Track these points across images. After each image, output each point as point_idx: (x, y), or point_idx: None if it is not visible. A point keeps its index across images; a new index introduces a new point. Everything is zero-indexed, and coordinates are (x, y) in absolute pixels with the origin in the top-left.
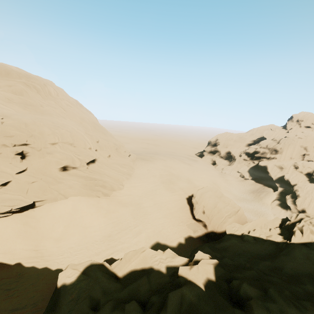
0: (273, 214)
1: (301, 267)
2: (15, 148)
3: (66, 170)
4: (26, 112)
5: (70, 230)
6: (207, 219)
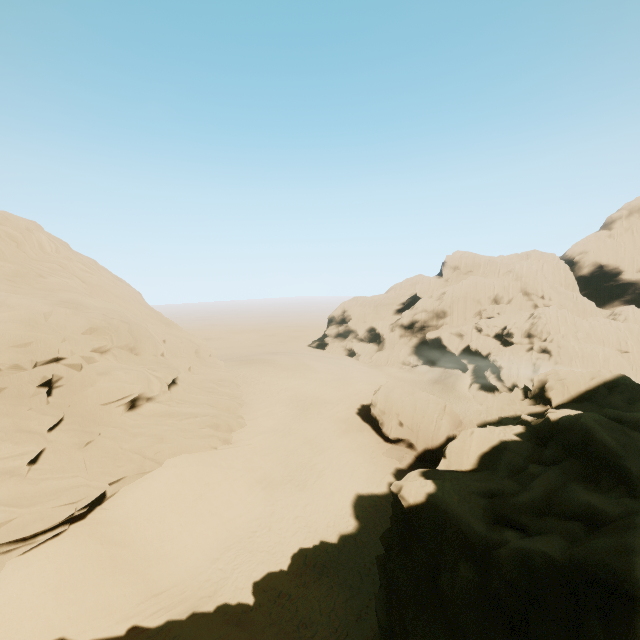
0: (479, 403)
1: None
2: (40, 371)
3: (134, 407)
4: (16, 292)
5: (195, 529)
6: (412, 433)
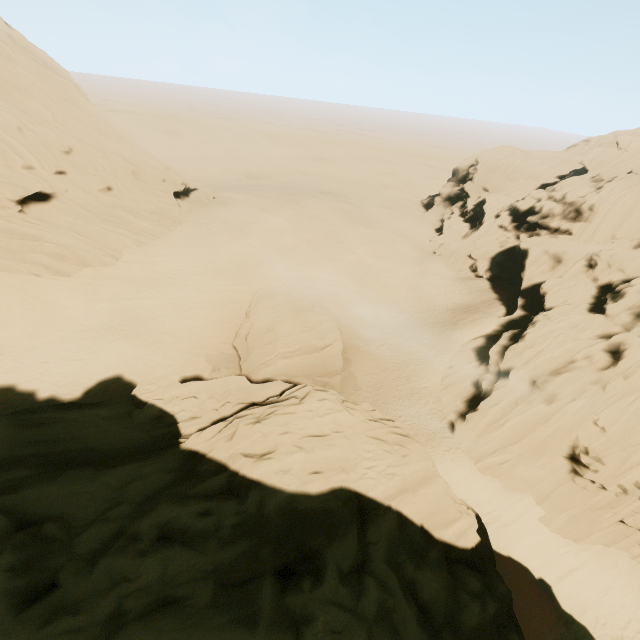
0: (449, 365)
1: (59, 501)
2: None
3: None
4: None
5: None
6: (246, 352)
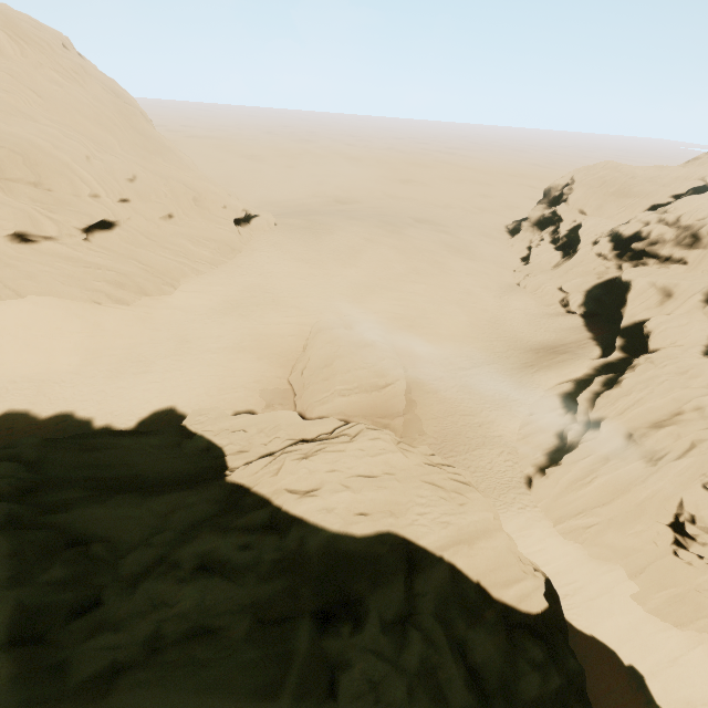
0: (529, 412)
1: (107, 524)
2: None
3: (33, 242)
4: None
5: (23, 355)
6: (301, 388)
